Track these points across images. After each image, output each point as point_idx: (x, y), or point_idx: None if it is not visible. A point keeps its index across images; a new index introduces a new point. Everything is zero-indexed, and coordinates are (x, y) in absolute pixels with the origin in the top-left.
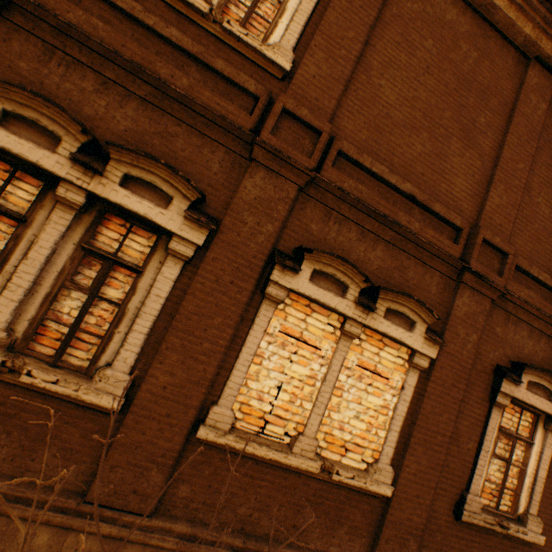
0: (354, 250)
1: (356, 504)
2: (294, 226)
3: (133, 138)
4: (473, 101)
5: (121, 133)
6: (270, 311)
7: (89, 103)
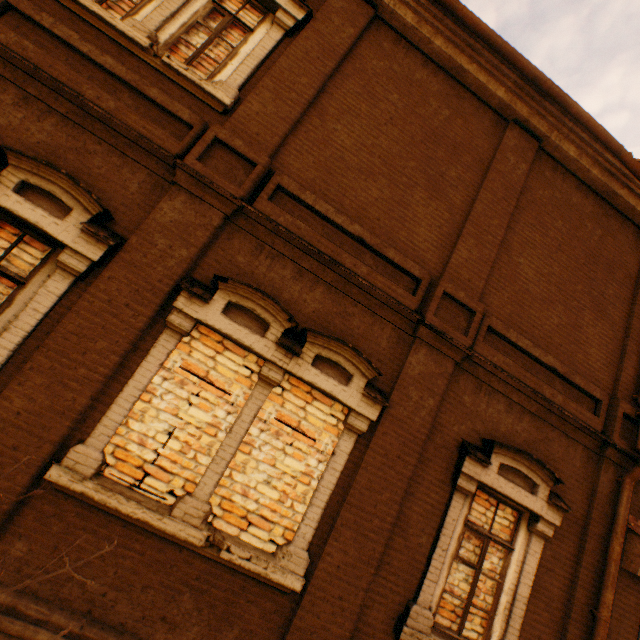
0: (287, 289)
1: (256, 600)
2: (217, 256)
3: (45, 151)
4: (442, 154)
5: (33, 144)
6: (171, 343)
7: (5, 114)
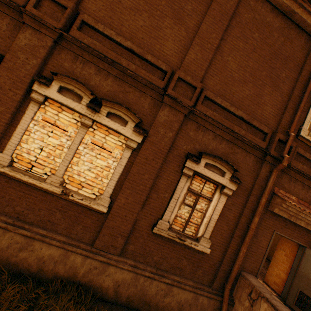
0: (92, 79)
1: (88, 216)
2: (54, 63)
3: None
4: None
5: None
6: (35, 108)
7: None
